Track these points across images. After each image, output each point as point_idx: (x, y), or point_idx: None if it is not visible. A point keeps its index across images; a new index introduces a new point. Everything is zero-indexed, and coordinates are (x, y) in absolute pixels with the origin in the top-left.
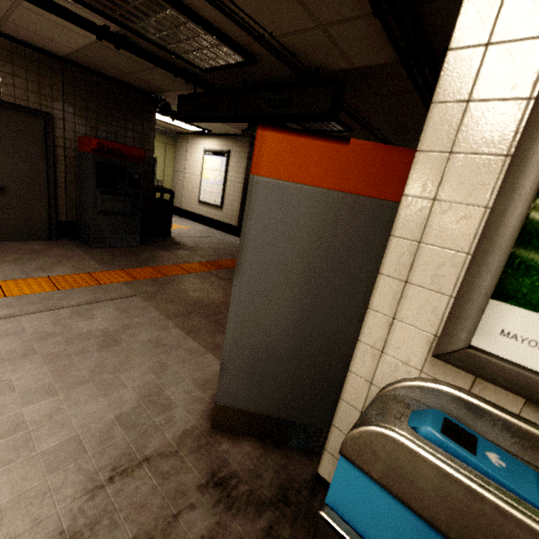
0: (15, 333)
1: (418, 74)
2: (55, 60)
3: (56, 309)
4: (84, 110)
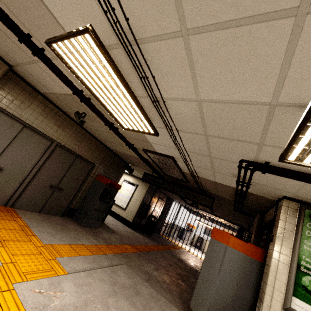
0: (102, 280)
1: (237, 206)
2: (107, 149)
3: (103, 267)
4: (105, 165)
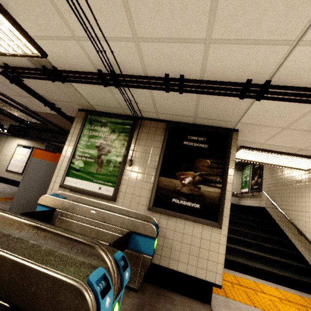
0: None
1: None
2: None
3: None
4: None
